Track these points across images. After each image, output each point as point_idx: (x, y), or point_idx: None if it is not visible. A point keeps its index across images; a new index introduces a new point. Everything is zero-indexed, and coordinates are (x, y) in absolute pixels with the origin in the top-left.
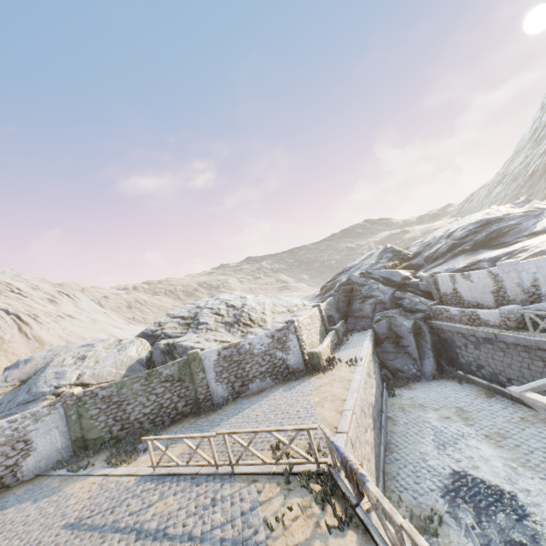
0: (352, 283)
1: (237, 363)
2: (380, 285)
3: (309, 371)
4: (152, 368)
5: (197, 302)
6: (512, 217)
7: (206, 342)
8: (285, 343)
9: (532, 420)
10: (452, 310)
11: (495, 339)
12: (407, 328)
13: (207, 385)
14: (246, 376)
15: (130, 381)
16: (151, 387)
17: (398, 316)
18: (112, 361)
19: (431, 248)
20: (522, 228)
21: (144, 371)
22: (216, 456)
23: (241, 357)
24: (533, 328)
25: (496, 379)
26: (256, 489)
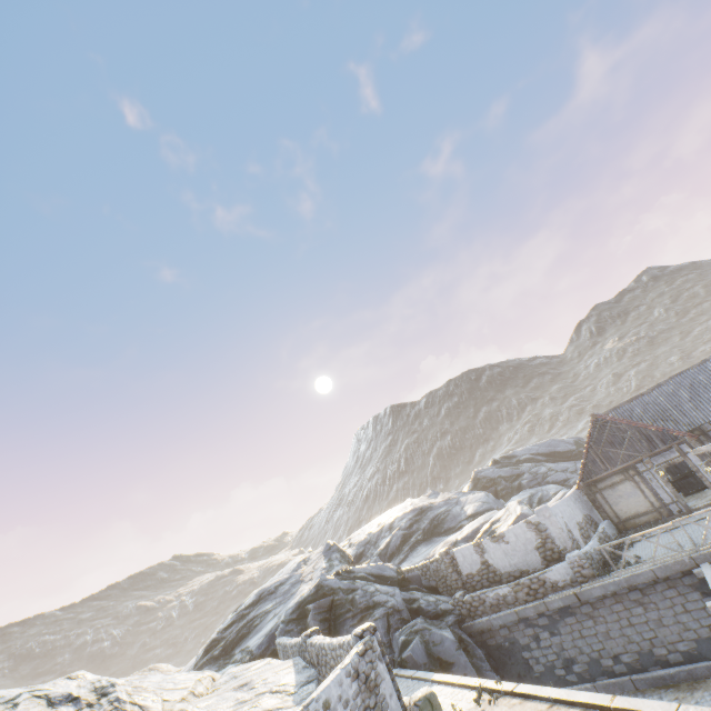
0: (331, 592)
1: None
2: (376, 585)
3: None
4: None
5: None
6: (438, 504)
7: None
8: (377, 688)
9: (685, 693)
10: (500, 589)
11: (574, 603)
12: (452, 640)
13: None
14: None
15: None
16: None
17: (429, 625)
18: None
19: (376, 545)
20: (455, 513)
21: None
22: None
23: None
24: (607, 570)
25: (598, 668)
26: None
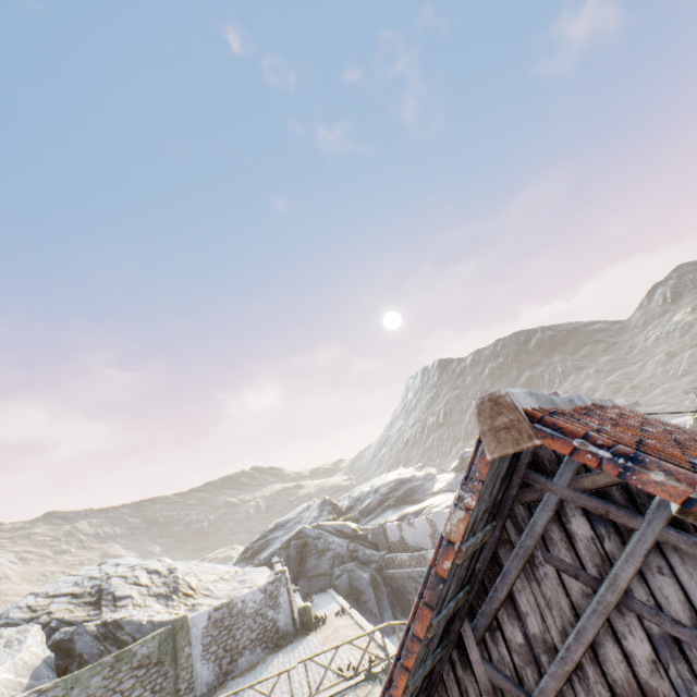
0: (306, 536)
1: (228, 629)
2: (335, 537)
3: (299, 632)
4: (77, 667)
5: (79, 571)
6: (417, 478)
7: (163, 614)
8: (277, 598)
9: None
10: (403, 556)
11: None
12: (367, 580)
13: (193, 665)
14: (237, 647)
15: (88, 673)
16: (117, 680)
17: (357, 568)
18: (10, 660)
19: (362, 502)
20: (426, 488)
21: (54, 678)
22: (293, 694)
23: (232, 621)
24: None
25: None
26: (351, 695)
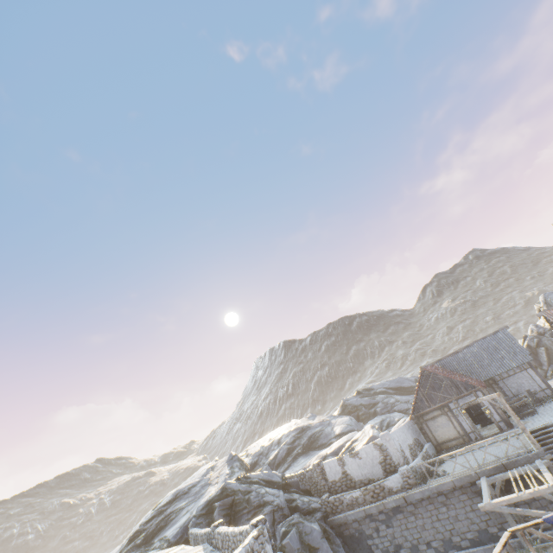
0: (232, 493)
1: None
2: (266, 488)
3: None
4: None
5: None
6: (315, 425)
7: None
8: None
9: None
10: (354, 493)
11: (403, 504)
12: (319, 531)
13: None
14: None
15: None
16: None
17: (303, 519)
18: None
19: (267, 456)
20: (327, 432)
21: None
22: None
23: None
24: (425, 480)
25: (417, 552)
26: None
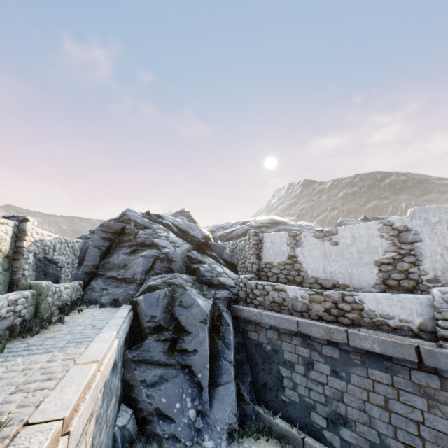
0: (127, 221)
1: None
2: (171, 234)
3: None
4: None
5: None
6: (293, 224)
7: None
8: None
9: None
10: (292, 290)
11: (403, 360)
12: (202, 311)
13: None
14: None
15: None
16: None
17: (191, 287)
18: None
19: (225, 230)
20: None
21: None
22: None
23: None
24: None
25: None
26: None
